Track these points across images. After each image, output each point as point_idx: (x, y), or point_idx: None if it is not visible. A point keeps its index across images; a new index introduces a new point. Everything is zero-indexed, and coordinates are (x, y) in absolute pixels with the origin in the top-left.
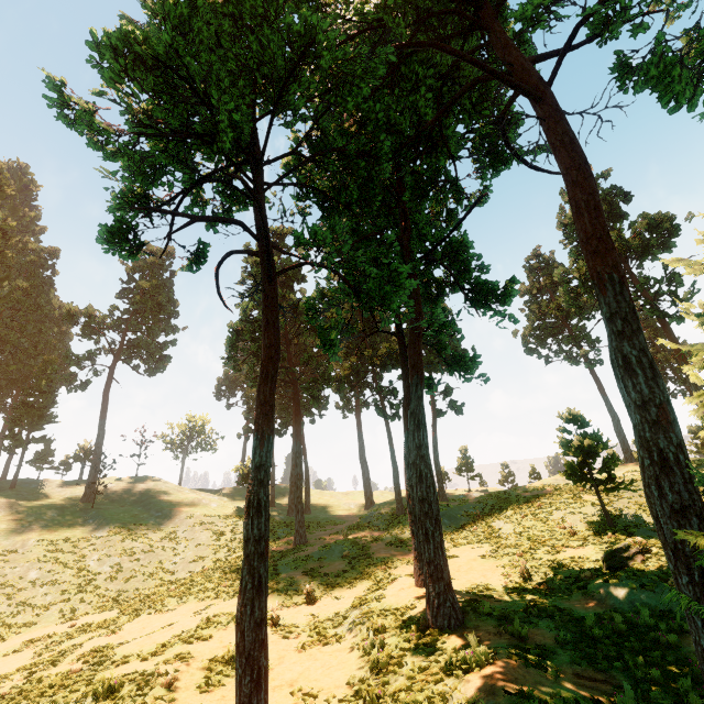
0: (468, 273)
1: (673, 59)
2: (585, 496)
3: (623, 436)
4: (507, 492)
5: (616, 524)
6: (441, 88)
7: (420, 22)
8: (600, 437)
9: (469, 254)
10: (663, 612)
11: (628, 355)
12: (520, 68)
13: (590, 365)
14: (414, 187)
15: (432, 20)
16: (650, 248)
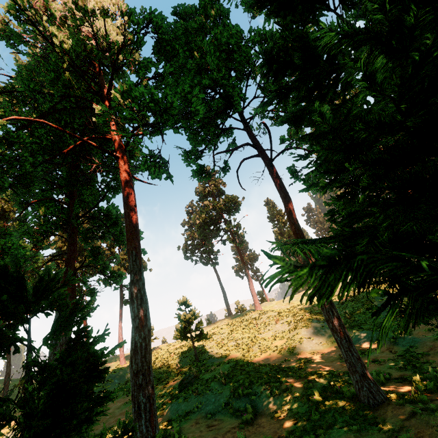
0: (118, 225)
1: (153, 163)
2: (196, 343)
3: (227, 302)
4: (163, 348)
5: (200, 359)
6: (84, 130)
7: (63, 97)
8: (194, 311)
9: (113, 216)
10: (187, 412)
11: (133, 293)
12: (114, 138)
13: (213, 265)
14: (66, 179)
15: (71, 98)
16: (230, 210)
